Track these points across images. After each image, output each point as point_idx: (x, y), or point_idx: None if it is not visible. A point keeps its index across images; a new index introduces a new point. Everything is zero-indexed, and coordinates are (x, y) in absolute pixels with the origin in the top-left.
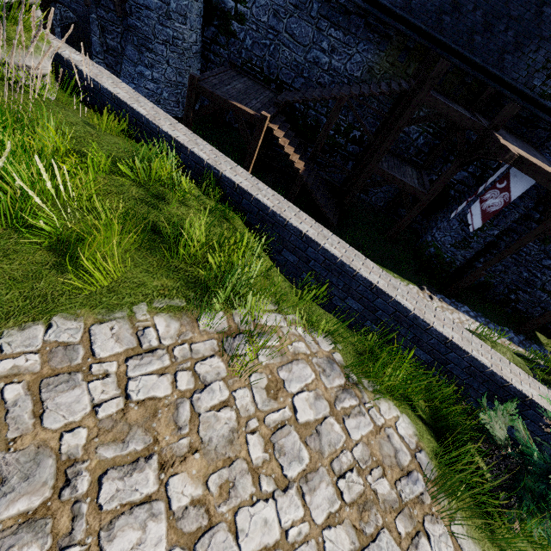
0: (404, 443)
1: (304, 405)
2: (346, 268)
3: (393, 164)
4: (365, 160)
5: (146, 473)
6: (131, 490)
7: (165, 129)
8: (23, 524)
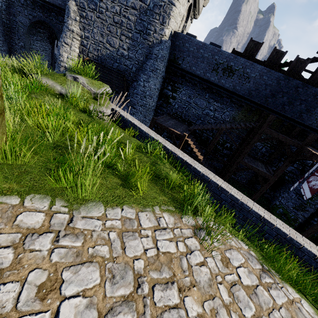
0: (310, 316)
1: (243, 274)
2: (244, 206)
3: (250, 160)
4: (235, 157)
5: (173, 291)
6: (167, 298)
7: (153, 136)
8: (123, 302)
